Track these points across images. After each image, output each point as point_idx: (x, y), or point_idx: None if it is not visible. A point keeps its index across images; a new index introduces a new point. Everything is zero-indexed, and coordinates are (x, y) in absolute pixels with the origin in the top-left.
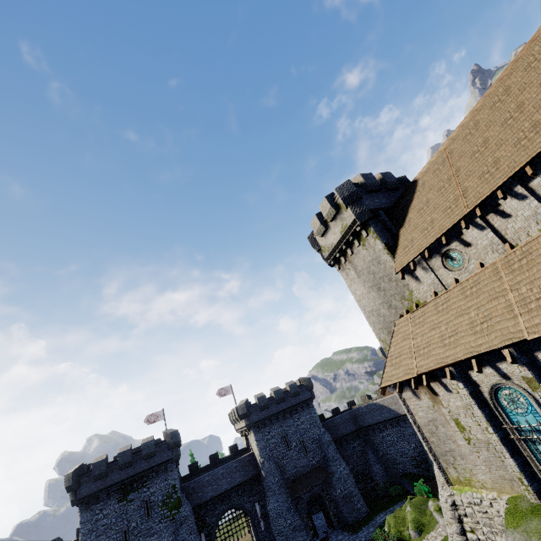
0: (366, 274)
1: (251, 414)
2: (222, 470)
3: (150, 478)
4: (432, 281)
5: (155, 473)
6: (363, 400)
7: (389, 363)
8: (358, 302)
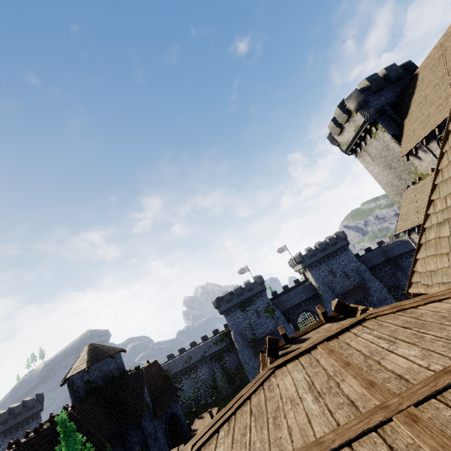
0: (379, 158)
1: (305, 261)
2: (293, 293)
3: (253, 300)
4: (431, 160)
5: (256, 298)
6: (391, 239)
7: (400, 219)
8: (375, 178)
